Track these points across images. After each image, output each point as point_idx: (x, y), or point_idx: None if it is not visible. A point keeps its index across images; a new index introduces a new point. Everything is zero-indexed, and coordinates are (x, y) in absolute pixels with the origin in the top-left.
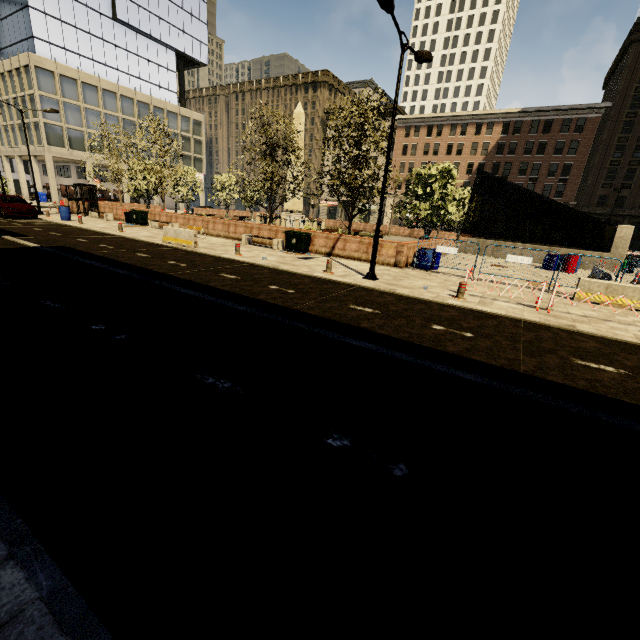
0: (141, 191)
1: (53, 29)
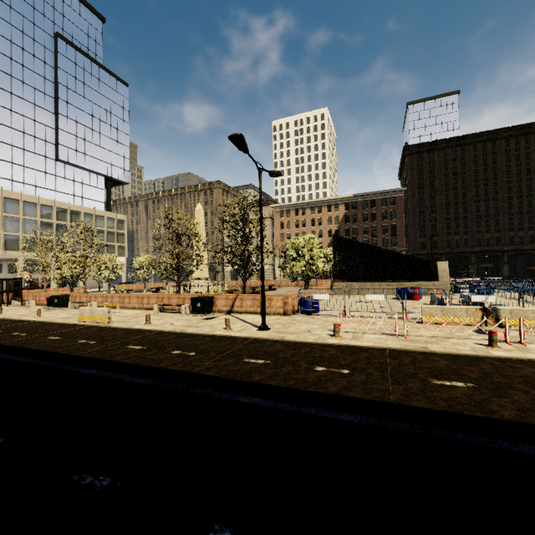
0: (66, 278)
1: (4, 168)
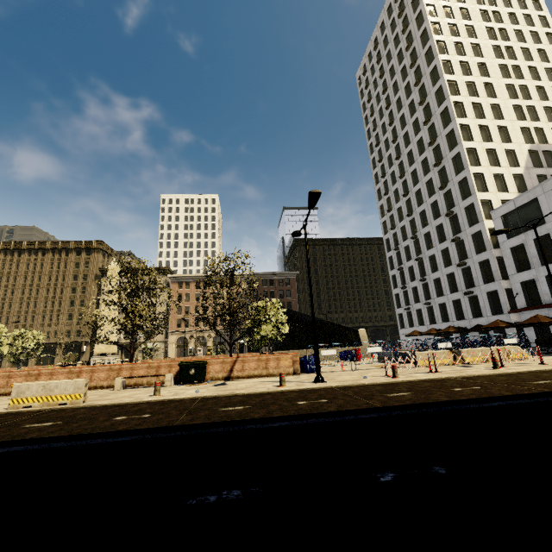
0: None
1: None
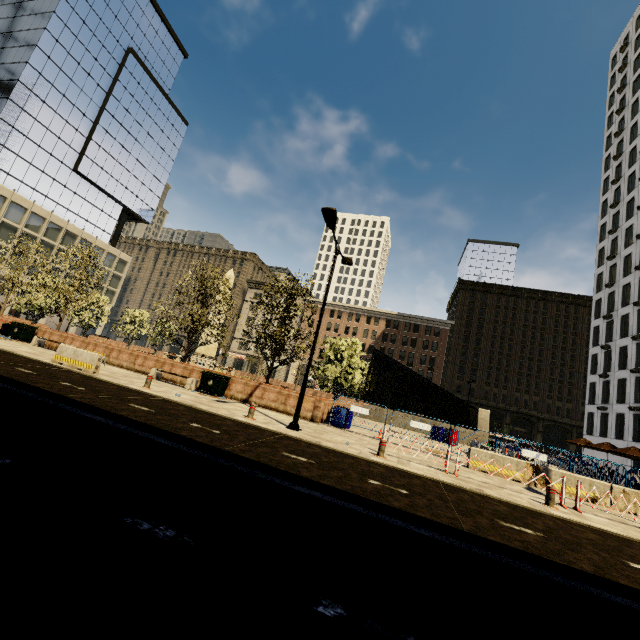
0: (34, 306)
1: (5, 158)
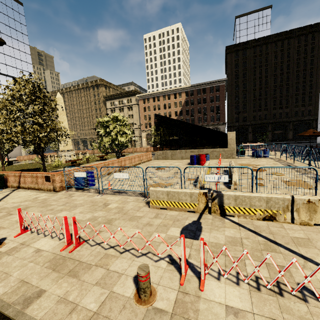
0: None
1: None
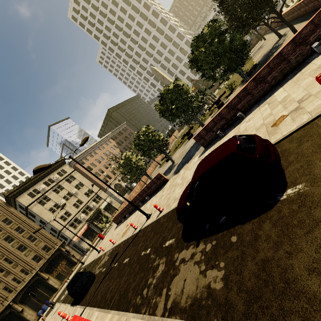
0: None
1: None
